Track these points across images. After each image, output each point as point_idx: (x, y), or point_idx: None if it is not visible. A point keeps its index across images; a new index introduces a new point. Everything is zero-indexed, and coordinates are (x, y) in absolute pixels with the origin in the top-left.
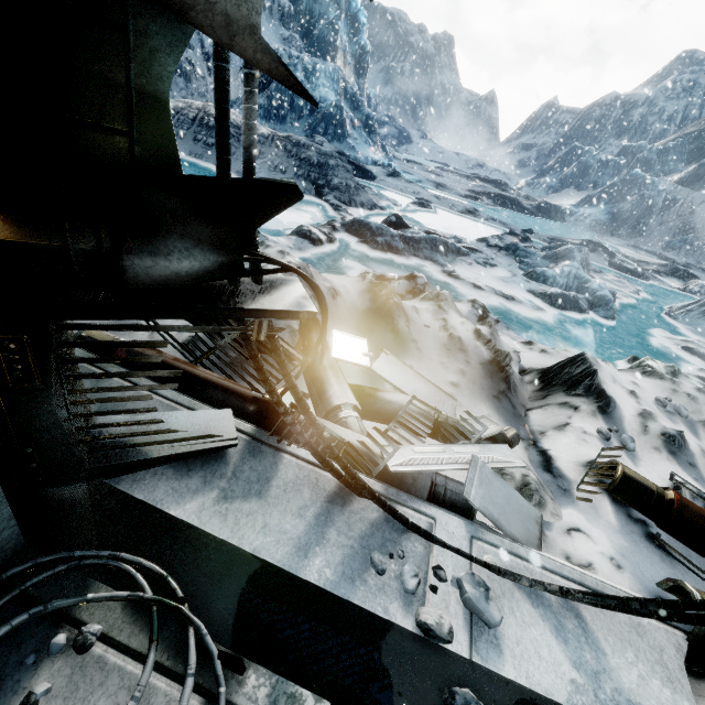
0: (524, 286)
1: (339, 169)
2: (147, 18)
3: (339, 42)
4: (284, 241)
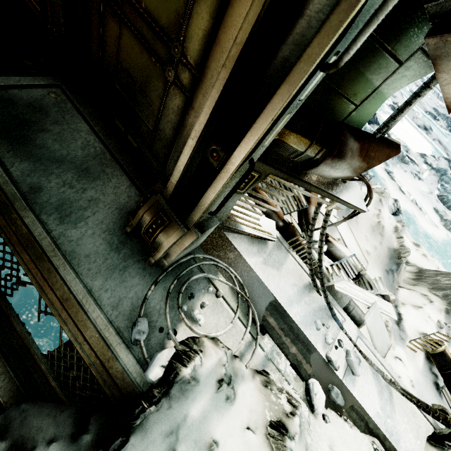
0: (433, 204)
1: None
2: (415, 62)
3: None
4: None
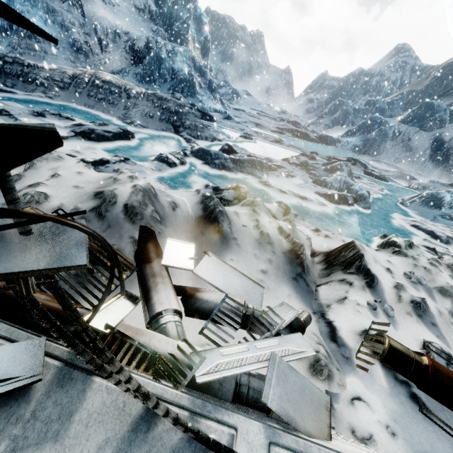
0: (313, 190)
1: (190, 114)
2: None
3: (190, 34)
4: (148, 165)
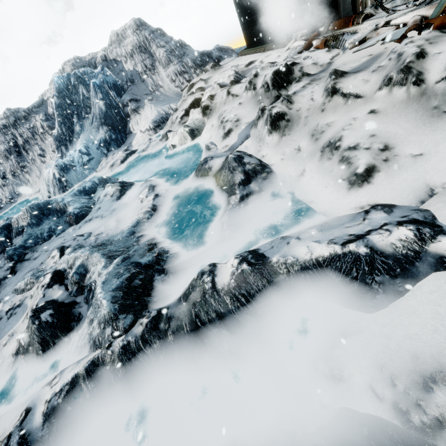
0: (111, 204)
1: None
2: None
3: None
4: (300, 247)
